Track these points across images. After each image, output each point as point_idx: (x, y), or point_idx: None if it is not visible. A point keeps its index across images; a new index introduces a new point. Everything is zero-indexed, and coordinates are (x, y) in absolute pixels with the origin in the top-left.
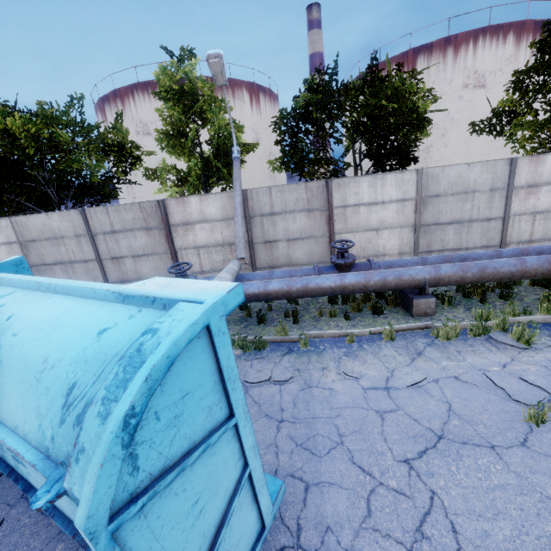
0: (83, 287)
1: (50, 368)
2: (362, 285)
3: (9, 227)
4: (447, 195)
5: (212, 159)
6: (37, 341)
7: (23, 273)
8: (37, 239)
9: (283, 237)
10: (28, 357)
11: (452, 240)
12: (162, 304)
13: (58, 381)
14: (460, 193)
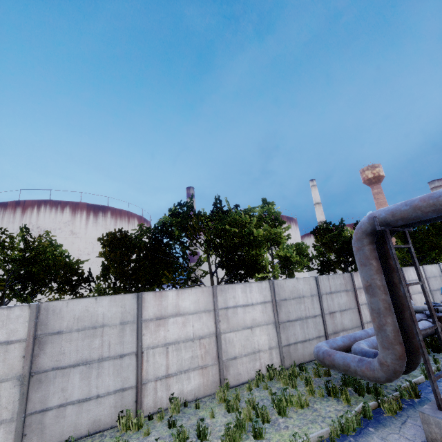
0: None
1: None
2: None
3: (266, 288)
4: (431, 277)
5: (296, 256)
6: None
7: None
8: (287, 298)
9: None
10: None
11: (440, 298)
12: None
13: None
14: (433, 276)
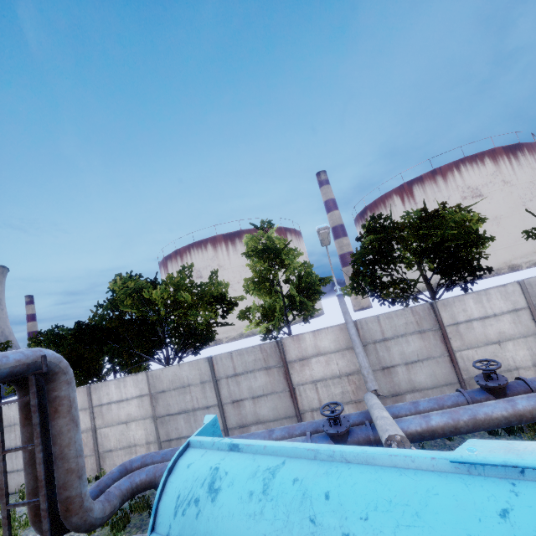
0: (391, 456)
1: None
2: None
3: (143, 381)
4: None
5: (296, 295)
6: (412, 527)
7: (216, 433)
8: (166, 390)
9: (400, 361)
10: None
11: None
12: None
13: None
14: None
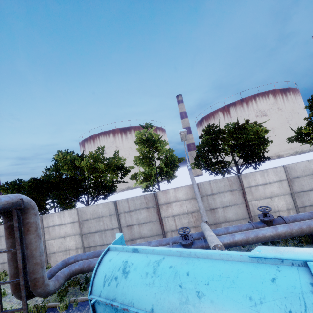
0: (220, 254)
1: (259, 303)
2: (289, 232)
3: (75, 213)
4: (302, 176)
5: (164, 167)
6: (230, 287)
7: (123, 243)
8: (89, 219)
9: (220, 206)
10: (234, 297)
11: None
12: (289, 262)
13: (274, 311)
14: (309, 174)
